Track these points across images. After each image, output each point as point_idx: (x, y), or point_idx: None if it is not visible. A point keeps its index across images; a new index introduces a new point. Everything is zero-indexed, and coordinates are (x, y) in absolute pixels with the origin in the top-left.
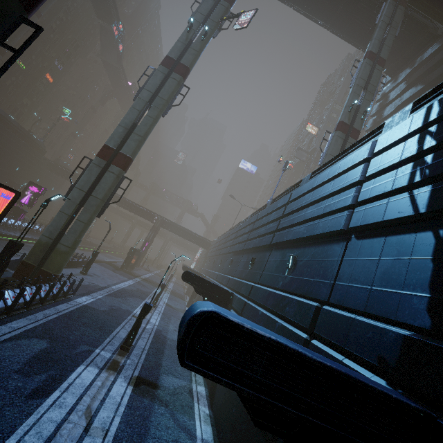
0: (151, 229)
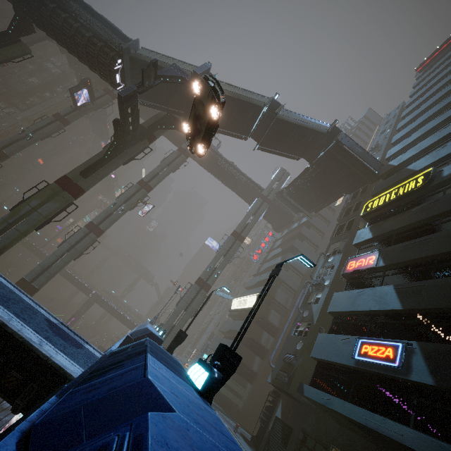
0: (85, 303)
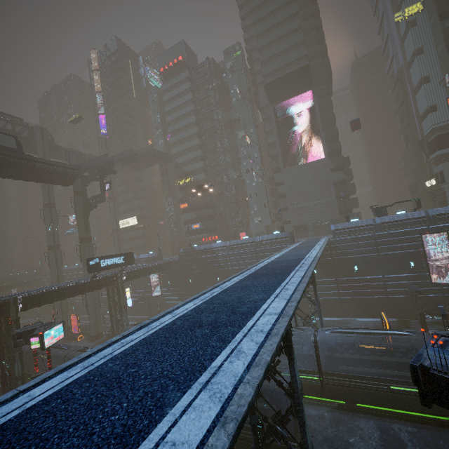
0: None
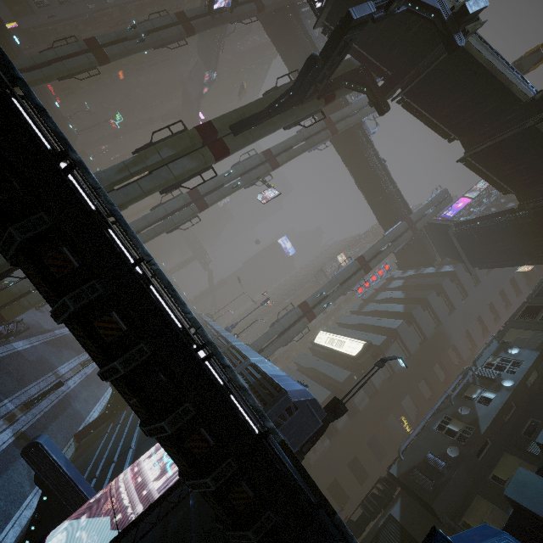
0: None
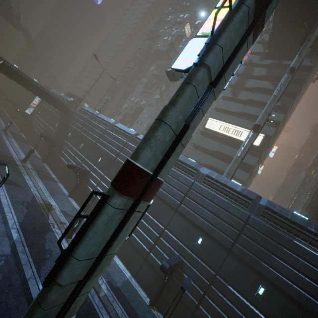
0: None
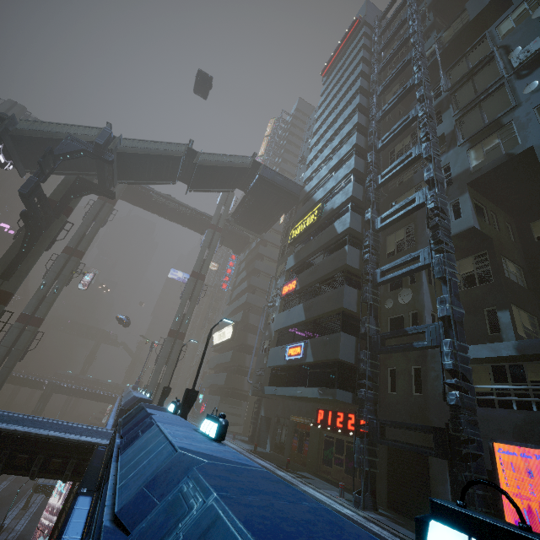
0: (40, 399)
